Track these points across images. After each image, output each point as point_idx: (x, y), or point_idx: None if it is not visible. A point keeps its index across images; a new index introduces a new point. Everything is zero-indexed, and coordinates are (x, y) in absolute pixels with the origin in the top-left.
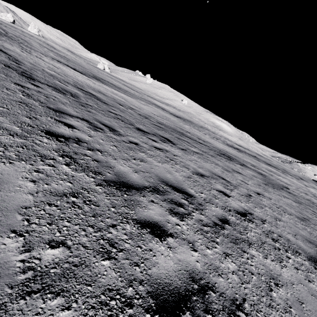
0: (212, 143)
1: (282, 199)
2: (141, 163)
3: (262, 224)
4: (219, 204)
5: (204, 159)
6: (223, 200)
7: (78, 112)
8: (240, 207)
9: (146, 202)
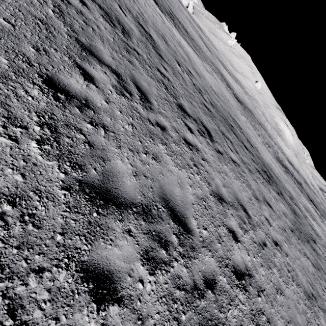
0: (260, 151)
1: (300, 259)
2: (152, 161)
3: (256, 296)
4: (218, 253)
5: (238, 174)
6: (226, 247)
7: (114, 59)
8: (243, 263)
9: (118, 232)
